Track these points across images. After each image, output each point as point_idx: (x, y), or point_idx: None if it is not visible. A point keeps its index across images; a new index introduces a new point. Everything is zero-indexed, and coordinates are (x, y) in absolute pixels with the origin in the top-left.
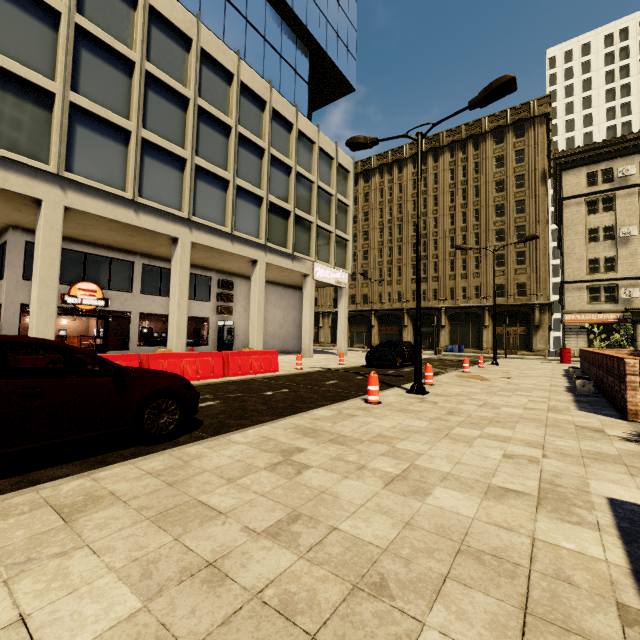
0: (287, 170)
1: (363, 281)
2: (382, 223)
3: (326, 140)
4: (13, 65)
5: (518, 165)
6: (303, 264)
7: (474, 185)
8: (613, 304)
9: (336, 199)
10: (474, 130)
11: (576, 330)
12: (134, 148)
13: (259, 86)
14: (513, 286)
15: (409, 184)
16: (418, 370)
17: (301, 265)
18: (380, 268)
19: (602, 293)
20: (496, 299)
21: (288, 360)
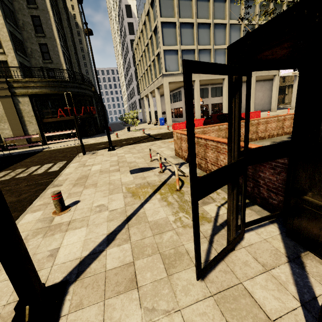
0: None
1: None
2: None
3: None
4: (188, 47)
5: None
6: (273, 71)
7: None
8: None
9: None
10: None
11: None
12: (212, 54)
13: None
14: None
15: None
16: None
17: (272, 71)
18: None
19: None
20: None
21: (264, 114)
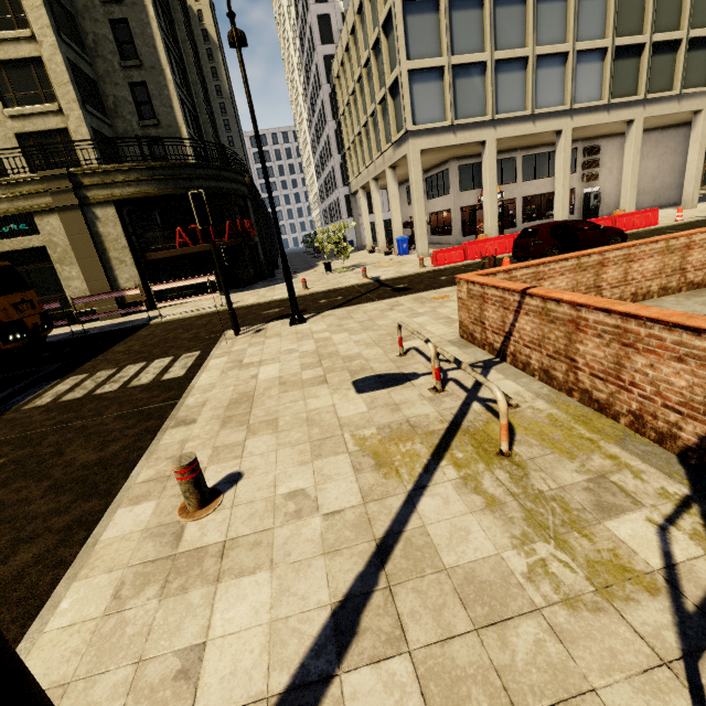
0: None
1: None
2: None
3: None
4: (468, 58)
5: None
6: (694, 100)
7: None
8: None
9: None
10: None
11: None
12: (531, 70)
13: None
14: None
15: None
16: None
17: (691, 102)
18: None
19: None
20: None
21: (663, 215)
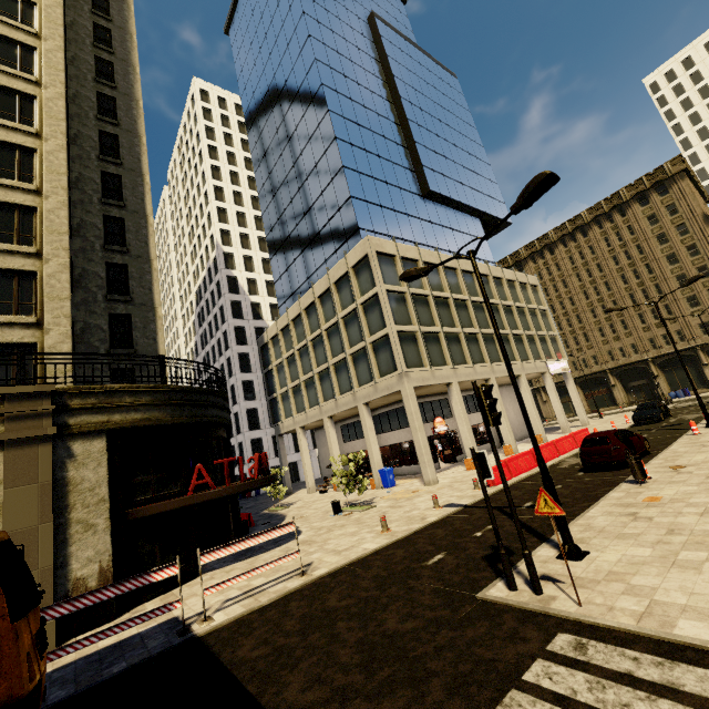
0: (510, 308)
1: None
2: (550, 300)
3: (519, 275)
4: (430, 328)
5: (674, 217)
6: (540, 366)
7: (634, 245)
8: None
9: (539, 311)
10: (614, 202)
11: None
12: (464, 340)
13: (484, 269)
14: None
15: (566, 261)
16: (707, 415)
17: (540, 367)
18: (564, 339)
19: None
20: (705, 337)
21: None
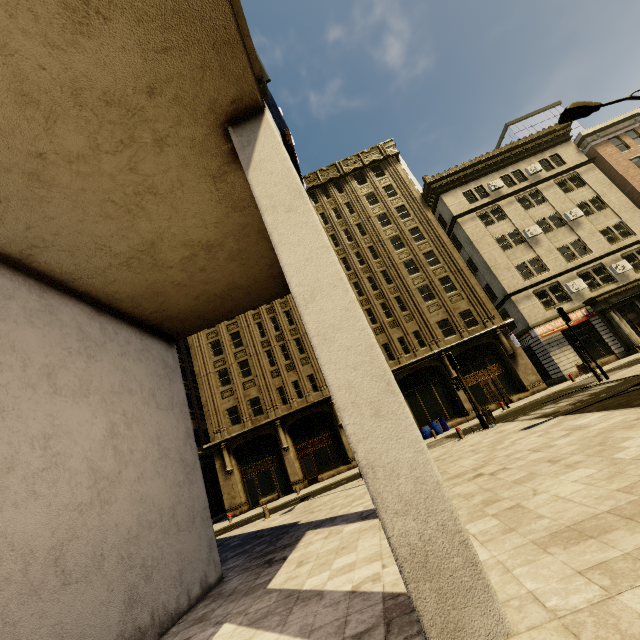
0: None
1: (244, 379)
2: None
3: None
4: None
5: (393, 198)
6: None
7: (355, 224)
8: (569, 302)
9: None
10: (331, 174)
11: (556, 343)
12: None
13: None
14: (458, 317)
15: None
16: None
17: None
18: (267, 351)
19: (551, 294)
20: (447, 339)
21: None
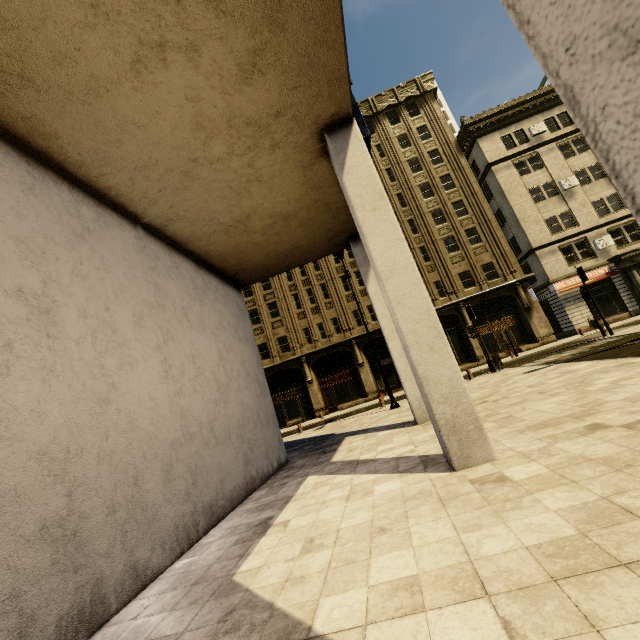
0: None
1: (273, 319)
2: None
3: None
4: None
5: (426, 141)
6: None
7: (385, 169)
8: (593, 259)
9: None
10: (363, 112)
11: (573, 298)
12: None
13: None
14: (480, 269)
15: None
16: None
17: None
18: (294, 294)
19: (576, 250)
20: (467, 290)
21: None
